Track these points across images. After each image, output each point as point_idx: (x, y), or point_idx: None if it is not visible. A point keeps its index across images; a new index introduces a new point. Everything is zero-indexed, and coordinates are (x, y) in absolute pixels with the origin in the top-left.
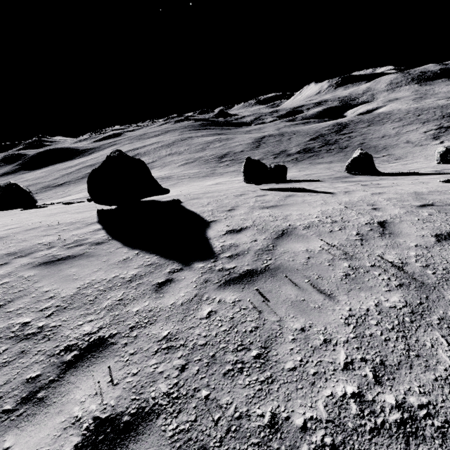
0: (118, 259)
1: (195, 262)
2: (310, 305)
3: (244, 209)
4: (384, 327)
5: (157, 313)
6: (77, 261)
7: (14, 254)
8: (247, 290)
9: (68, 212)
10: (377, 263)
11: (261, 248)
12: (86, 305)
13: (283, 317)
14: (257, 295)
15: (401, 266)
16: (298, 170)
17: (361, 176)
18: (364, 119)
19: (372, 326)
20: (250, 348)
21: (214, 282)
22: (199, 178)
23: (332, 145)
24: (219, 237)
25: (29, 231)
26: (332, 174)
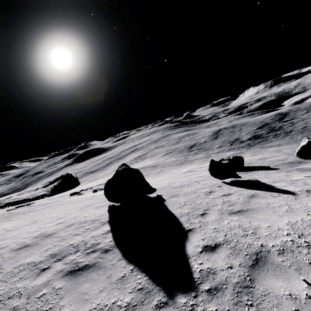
0: (118, 276)
1: (178, 294)
2: None
3: (214, 214)
4: None
5: None
6: (90, 273)
7: (55, 255)
8: None
9: (92, 206)
10: None
11: (238, 281)
12: None
13: None
14: None
15: None
16: (252, 154)
17: None
18: (301, 107)
19: None
20: None
21: None
22: (176, 166)
23: (278, 131)
24: (197, 255)
25: (68, 228)
26: (284, 158)
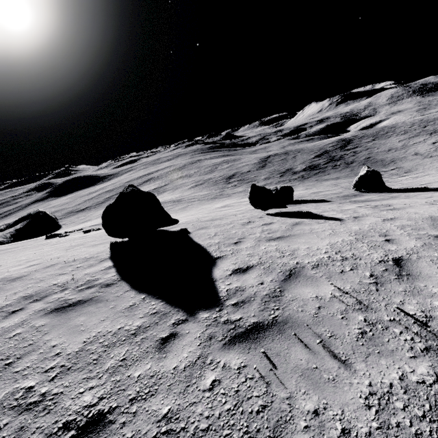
0: (125, 306)
1: (200, 311)
2: (323, 376)
3: (250, 242)
4: (414, 413)
5: (159, 380)
6: (86, 307)
7: (30, 297)
8: (253, 351)
9: (85, 245)
10: (397, 316)
11: (268, 293)
12: (90, 366)
13: (293, 392)
14: (264, 359)
15: (425, 321)
16: (305, 188)
17: (370, 194)
18: (368, 133)
19: (398, 411)
20: (257, 437)
21: (219, 339)
22: (208, 201)
23: (338, 161)
24: (225, 278)
25: (47, 269)
26: (340, 192)
